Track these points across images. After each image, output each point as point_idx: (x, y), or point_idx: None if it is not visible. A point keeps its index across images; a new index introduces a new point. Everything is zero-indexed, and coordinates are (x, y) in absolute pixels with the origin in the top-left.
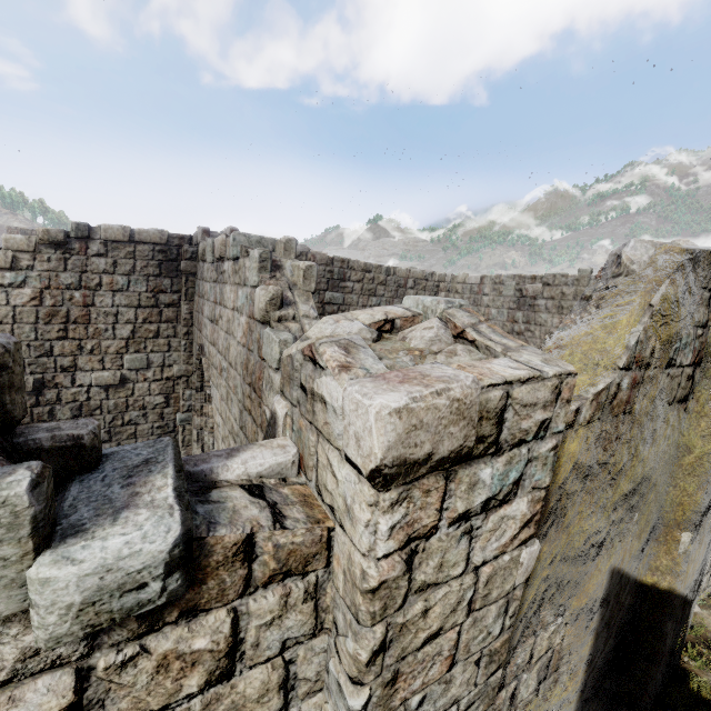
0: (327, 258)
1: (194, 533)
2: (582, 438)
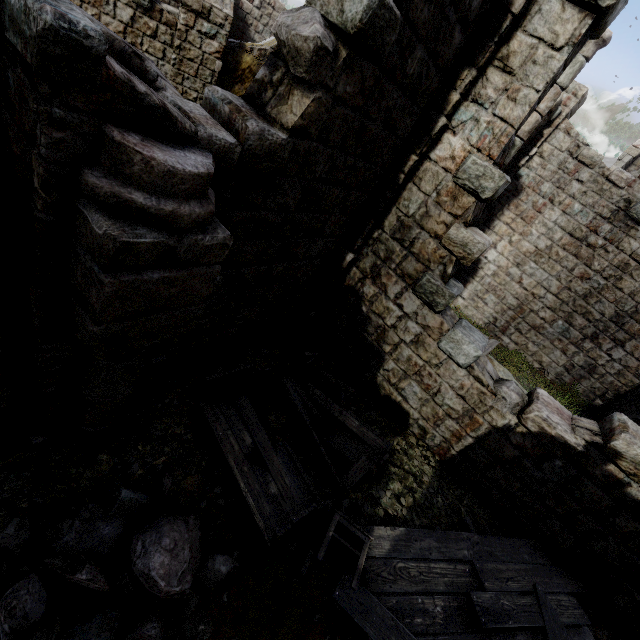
0: (283, 9)
1: (154, 1)
2: (252, 59)
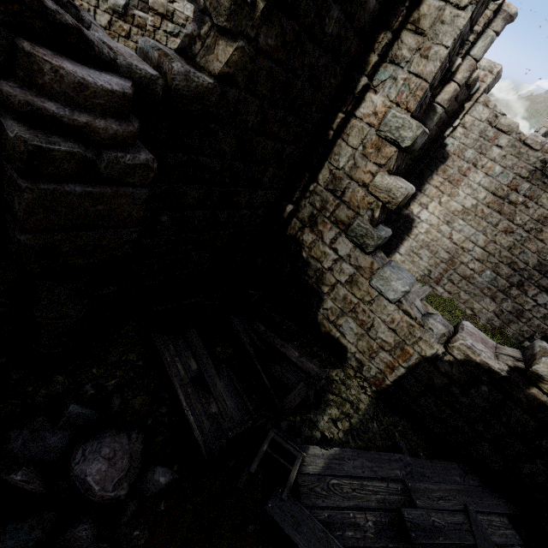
0: None
1: (127, 8)
2: None
